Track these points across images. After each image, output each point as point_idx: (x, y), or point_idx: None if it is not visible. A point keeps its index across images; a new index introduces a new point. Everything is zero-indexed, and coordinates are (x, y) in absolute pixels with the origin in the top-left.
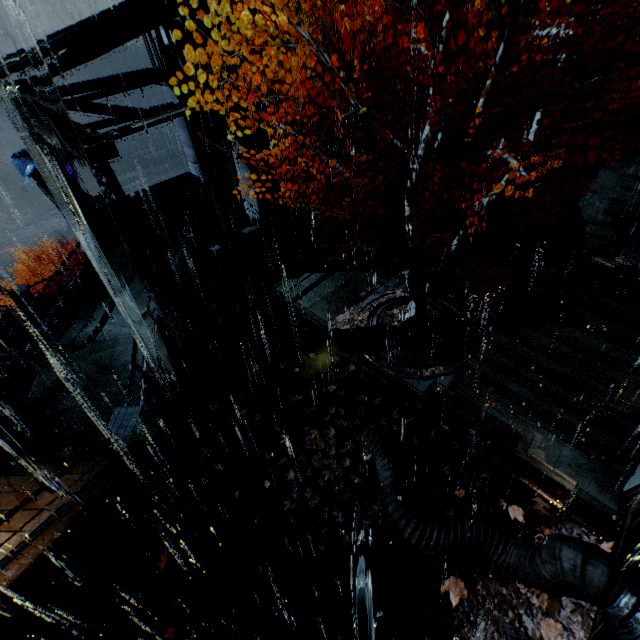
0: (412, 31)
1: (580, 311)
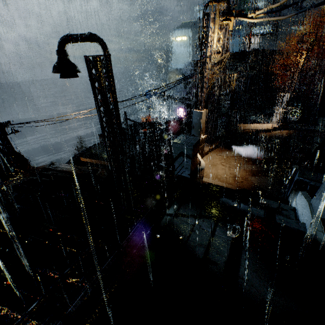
0: (272, 64)
1: None
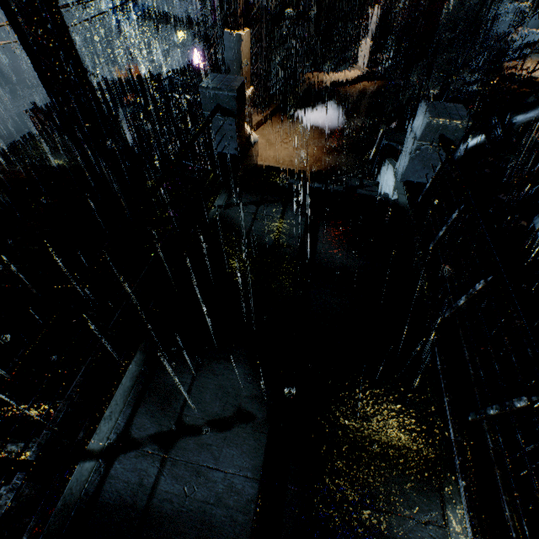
0: None
1: (447, 48)
